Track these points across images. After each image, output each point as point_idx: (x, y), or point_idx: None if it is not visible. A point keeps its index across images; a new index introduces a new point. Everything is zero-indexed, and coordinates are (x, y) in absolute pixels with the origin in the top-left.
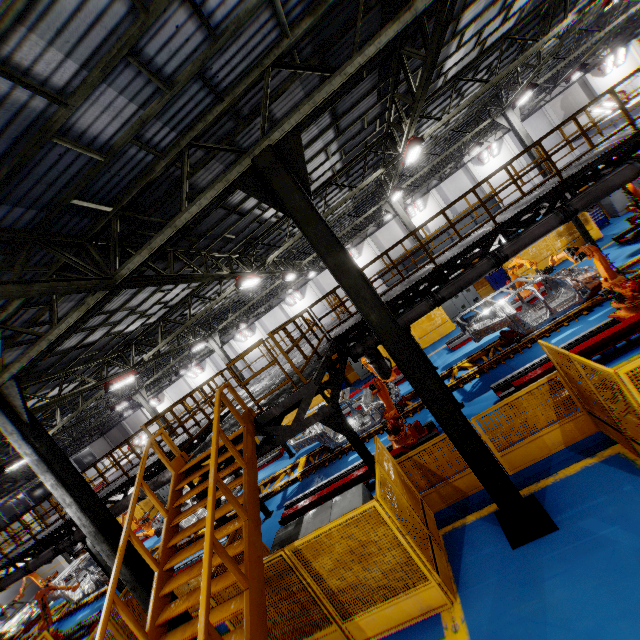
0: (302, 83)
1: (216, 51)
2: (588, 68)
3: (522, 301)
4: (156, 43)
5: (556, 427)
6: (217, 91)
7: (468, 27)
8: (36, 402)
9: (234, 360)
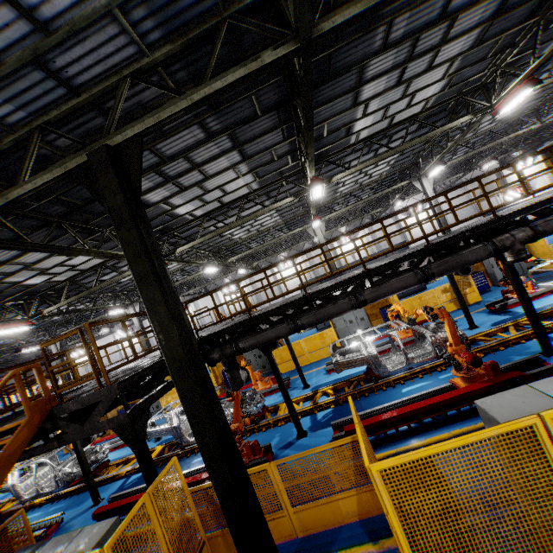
0: None
1: (51, 45)
2: (504, 162)
3: (392, 343)
4: None
5: (353, 494)
6: (68, 85)
7: (370, 100)
8: None
9: (48, 342)
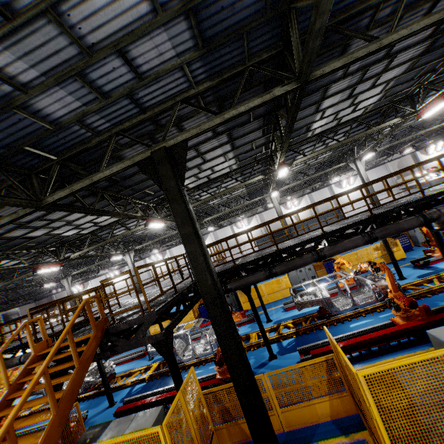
0: (206, 115)
1: (141, 85)
2: (418, 148)
3: (338, 289)
4: (98, 73)
5: (326, 399)
6: (141, 107)
7: (327, 108)
8: None
9: (106, 279)
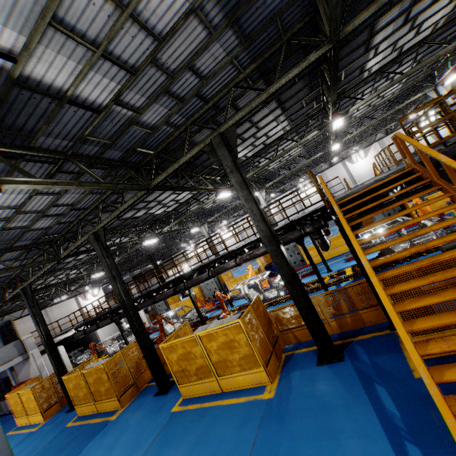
0: None
1: None
2: None
3: None
4: None
5: None
6: None
7: None
8: (171, 199)
9: (407, 115)
